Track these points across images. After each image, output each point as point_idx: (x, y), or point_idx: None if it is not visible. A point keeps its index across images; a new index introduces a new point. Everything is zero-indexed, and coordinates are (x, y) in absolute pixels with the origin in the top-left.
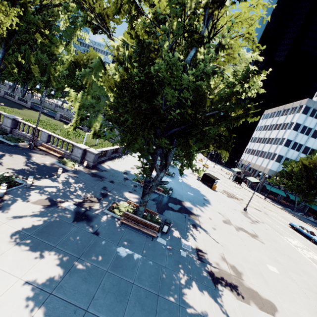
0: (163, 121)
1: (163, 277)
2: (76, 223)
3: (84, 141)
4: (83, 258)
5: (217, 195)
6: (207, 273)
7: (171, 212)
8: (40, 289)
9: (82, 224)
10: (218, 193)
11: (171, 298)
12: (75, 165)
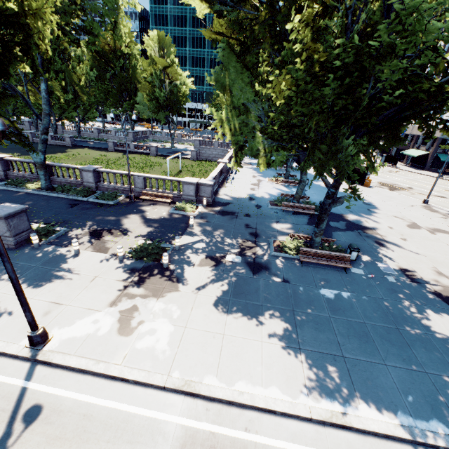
0: (373, 115)
1: (389, 310)
2: (257, 275)
3: (168, 171)
4: (297, 310)
5: (377, 192)
6: (432, 294)
7: (340, 233)
8: (287, 346)
9: (264, 275)
10: (376, 190)
11: (413, 329)
12: (194, 207)
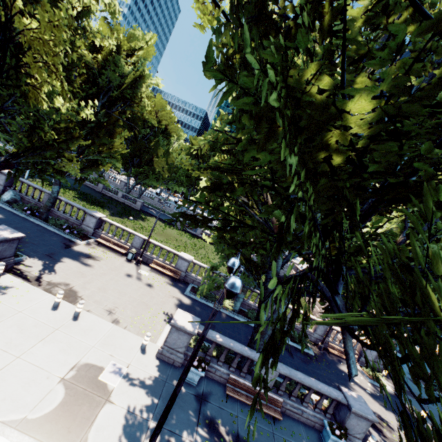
0: None
1: None
2: None
3: None
4: None
5: None
6: None
7: None
8: None
9: None
10: None
11: None
12: (384, 379)
